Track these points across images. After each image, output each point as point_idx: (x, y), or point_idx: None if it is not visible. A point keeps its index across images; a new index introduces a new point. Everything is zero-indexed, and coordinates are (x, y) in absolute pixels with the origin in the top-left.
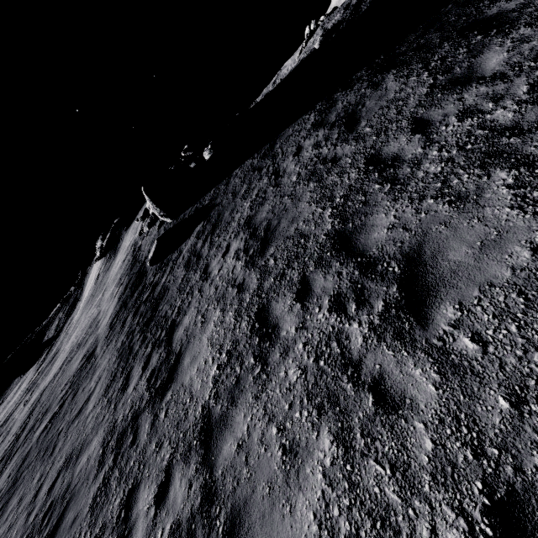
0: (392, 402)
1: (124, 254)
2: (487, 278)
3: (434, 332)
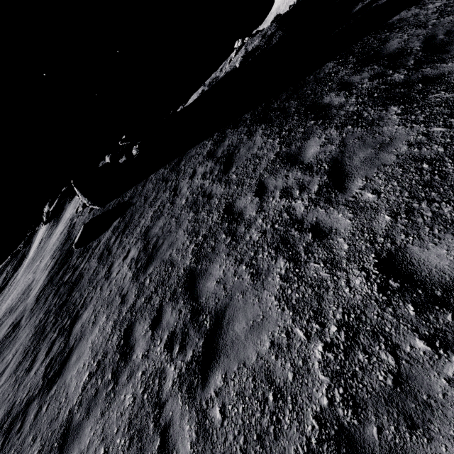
0: (167, 450)
1: (63, 226)
2: (245, 357)
3: (206, 394)
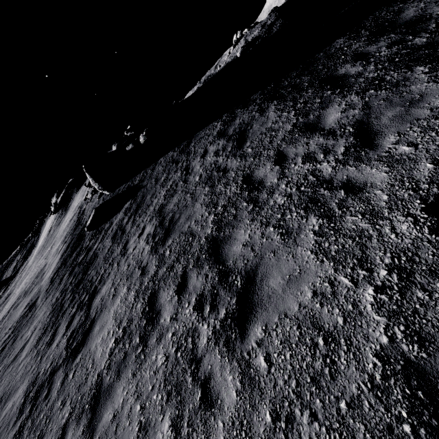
0: (210, 400)
1: (72, 213)
2: (285, 309)
3: (246, 346)
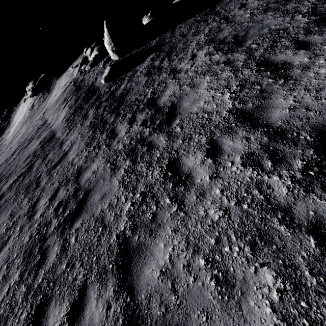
0: None
1: (62, 88)
2: None
3: None
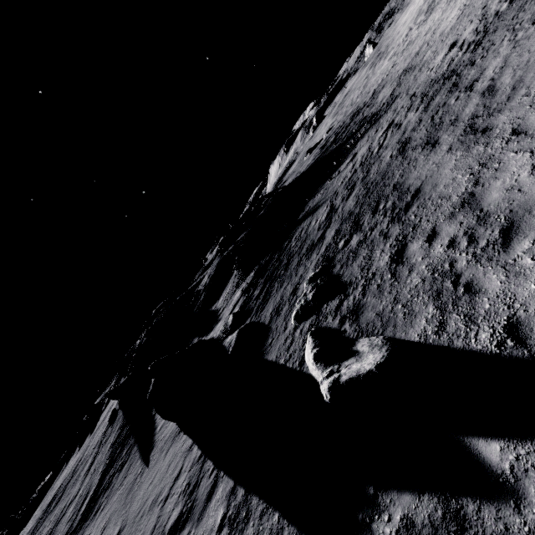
0: None
1: None
2: None
3: None
